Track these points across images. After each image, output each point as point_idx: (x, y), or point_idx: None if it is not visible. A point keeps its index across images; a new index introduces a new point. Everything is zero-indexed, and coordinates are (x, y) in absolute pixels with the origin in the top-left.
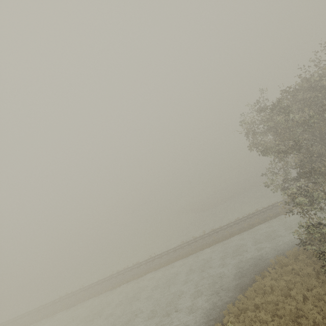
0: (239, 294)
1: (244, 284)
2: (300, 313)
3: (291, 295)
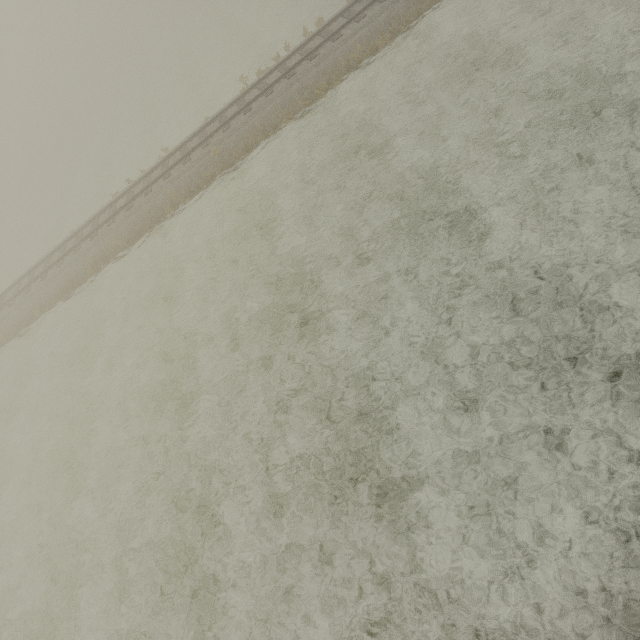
0: None
1: None
2: None
3: None
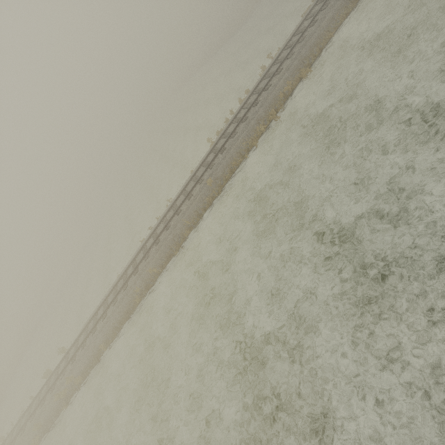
0: None
1: None
2: None
3: None
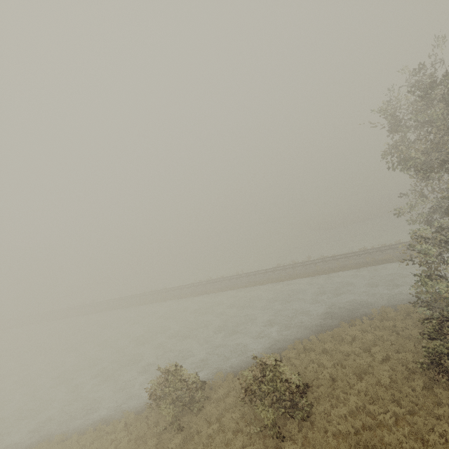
0: (315, 334)
1: (326, 327)
2: (370, 370)
3: (372, 351)
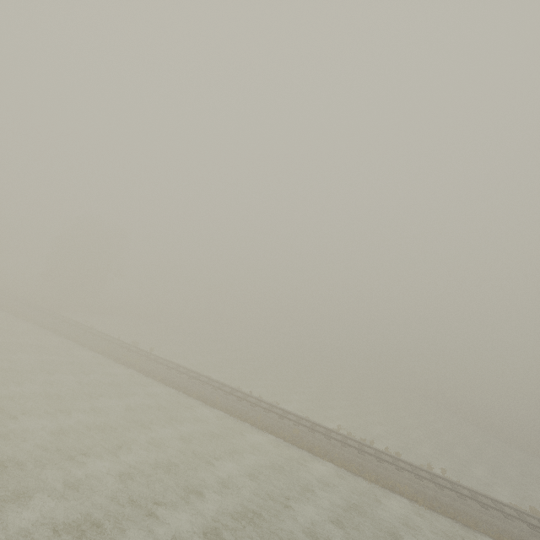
0: None
1: None
2: None
3: None
